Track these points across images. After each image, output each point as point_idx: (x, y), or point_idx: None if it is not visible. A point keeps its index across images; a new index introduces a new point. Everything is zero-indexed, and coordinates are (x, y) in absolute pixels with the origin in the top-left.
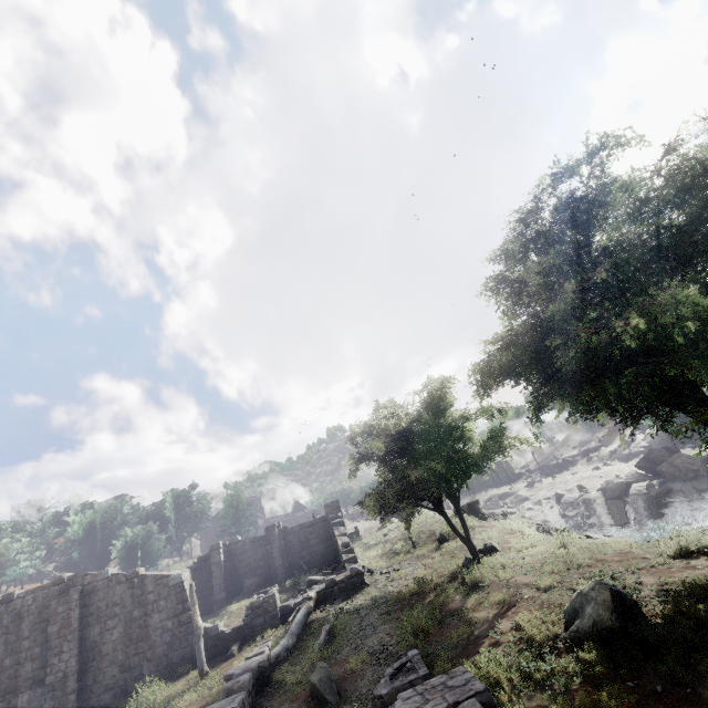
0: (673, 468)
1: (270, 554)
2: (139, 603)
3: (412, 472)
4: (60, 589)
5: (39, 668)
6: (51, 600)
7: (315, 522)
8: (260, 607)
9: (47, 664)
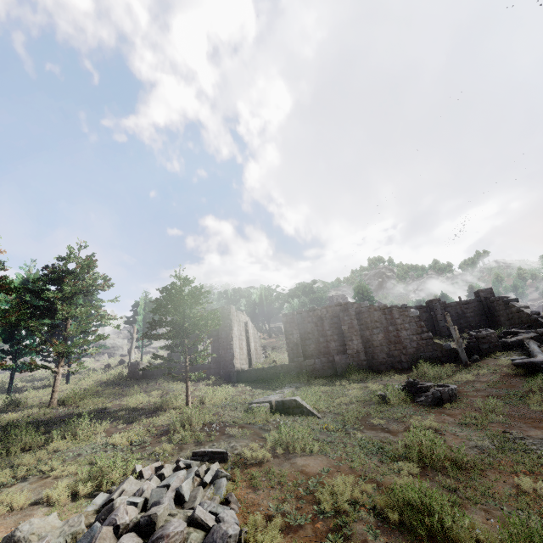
0: None
1: (434, 318)
2: (391, 323)
3: None
4: (340, 308)
5: (339, 346)
6: (336, 313)
7: (470, 302)
8: (484, 338)
9: (345, 344)
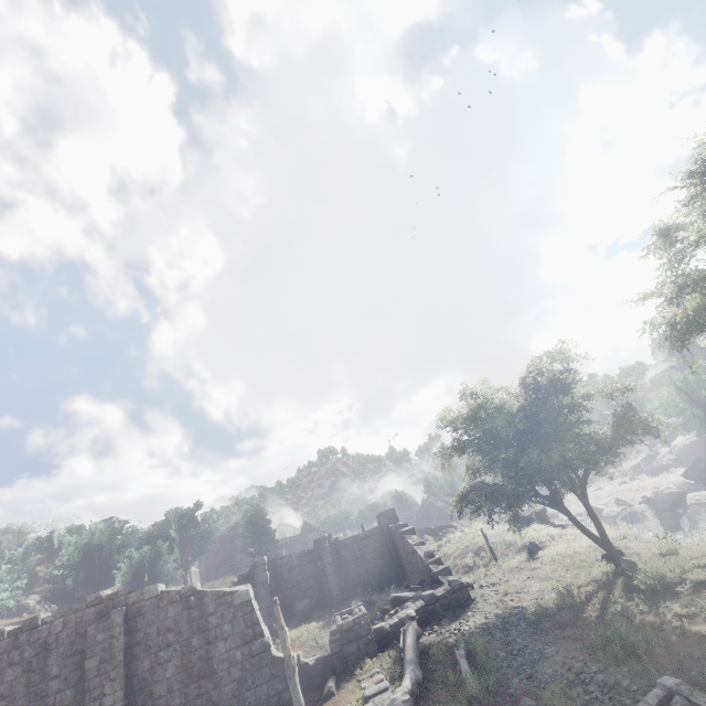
0: None
1: (322, 571)
2: (199, 628)
3: (544, 456)
4: (97, 611)
5: None
6: (86, 625)
7: (370, 534)
8: (351, 631)
9: None
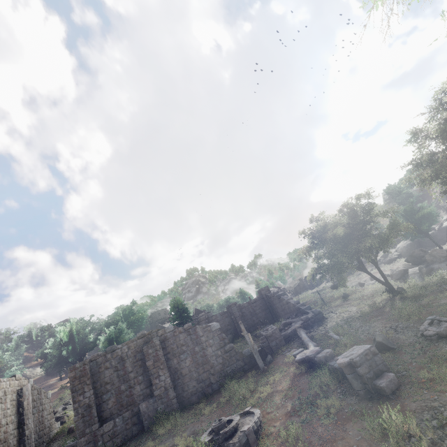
0: (432, 257)
1: (234, 321)
2: (197, 343)
3: (361, 244)
4: (143, 340)
5: (145, 388)
6: (140, 347)
7: (256, 300)
8: (271, 336)
9: (152, 384)
